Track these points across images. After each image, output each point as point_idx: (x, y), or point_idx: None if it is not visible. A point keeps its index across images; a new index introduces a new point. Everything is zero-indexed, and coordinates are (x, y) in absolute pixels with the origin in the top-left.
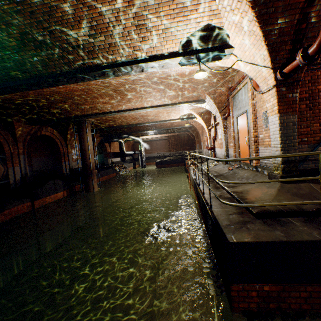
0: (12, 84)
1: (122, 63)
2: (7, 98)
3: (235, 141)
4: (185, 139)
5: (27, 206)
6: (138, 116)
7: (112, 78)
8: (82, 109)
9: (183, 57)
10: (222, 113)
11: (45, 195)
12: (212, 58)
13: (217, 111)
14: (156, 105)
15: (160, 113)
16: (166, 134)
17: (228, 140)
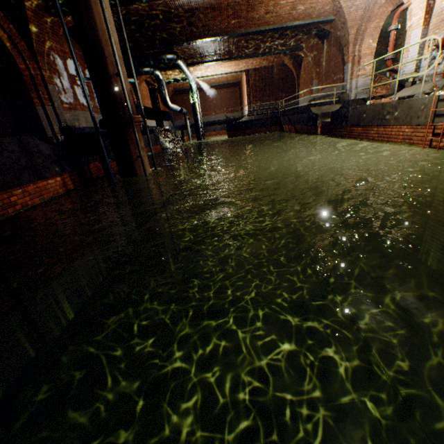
0: None
1: None
2: None
3: None
4: (280, 77)
5: None
6: None
7: None
8: None
9: None
10: None
11: (1, 184)
12: None
13: None
14: None
15: None
16: (244, 66)
17: None
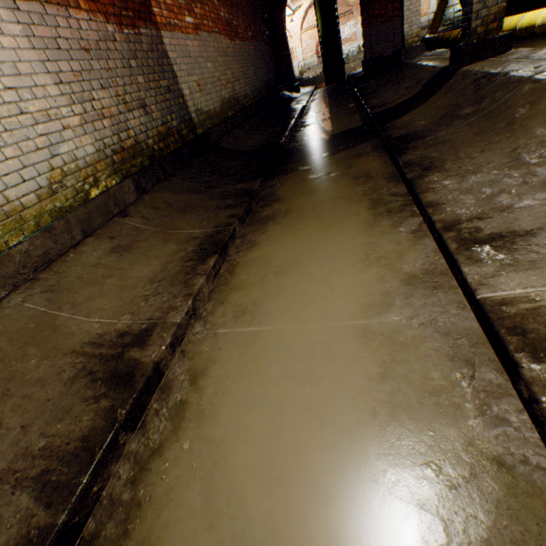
0: None
1: None
2: None
3: None
4: None
5: None
6: None
7: None
8: None
9: None
10: None
11: None
12: None
13: None
14: None
15: None
16: None
17: None
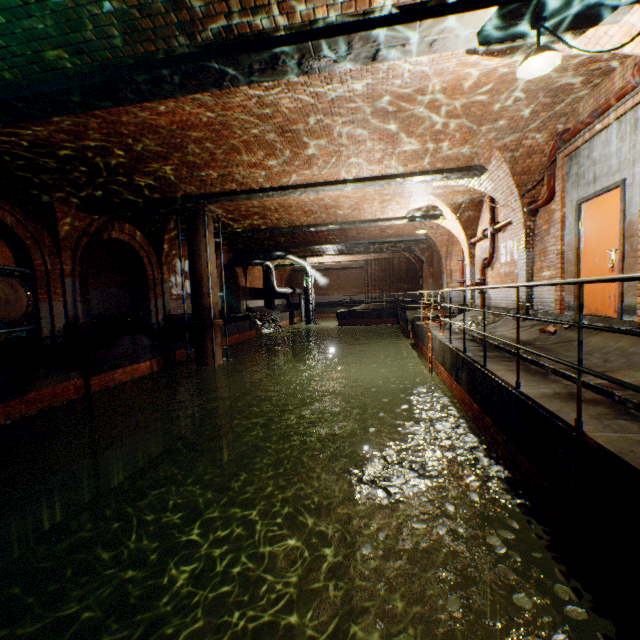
0: (50, 86)
1: (326, 30)
2: (39, 139)
3: (566, 263)
4: (402, 269)
5: (76, 388)
6: (317, 206)
7: (285, 89)
8: (201, 178)
9: (499, 8)
10: (527, 198)
11: (113, 365)
12: (575, 17)
13: (515, 194)
14: (368, 177)
15: (367, 201)
16: (362, 256)
17: (537, 264)
